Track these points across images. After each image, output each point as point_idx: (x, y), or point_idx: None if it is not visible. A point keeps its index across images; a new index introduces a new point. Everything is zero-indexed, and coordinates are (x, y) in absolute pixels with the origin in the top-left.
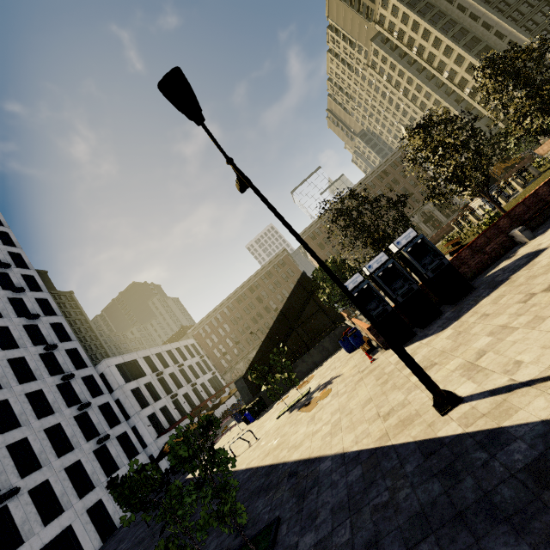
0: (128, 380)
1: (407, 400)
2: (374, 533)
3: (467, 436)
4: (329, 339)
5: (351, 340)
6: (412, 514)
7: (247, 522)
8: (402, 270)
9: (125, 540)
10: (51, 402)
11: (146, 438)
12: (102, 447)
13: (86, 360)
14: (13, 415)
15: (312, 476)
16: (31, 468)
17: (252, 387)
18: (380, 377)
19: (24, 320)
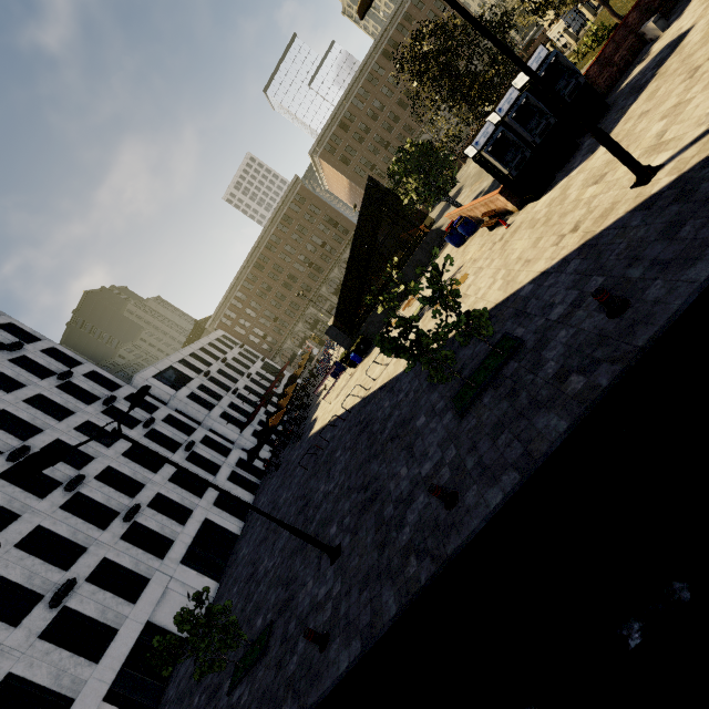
0: (176, 388)
1: (593, 207)
2: (629, 260)
3: (685, 173)
4: (421, 250)
5: (462, 230)
6: (660, 230)
7: (464, 364)
8: (538, 103)
9: (281, 496)
10: (108, 430)
11: (230, 436)
12: (191, 454)
13: (115, 380)
14: (77, 452)
15: (517, 303)
16: (134, 490)
17: (345, 332)
18: (535, 224)
19: (5, 355)
